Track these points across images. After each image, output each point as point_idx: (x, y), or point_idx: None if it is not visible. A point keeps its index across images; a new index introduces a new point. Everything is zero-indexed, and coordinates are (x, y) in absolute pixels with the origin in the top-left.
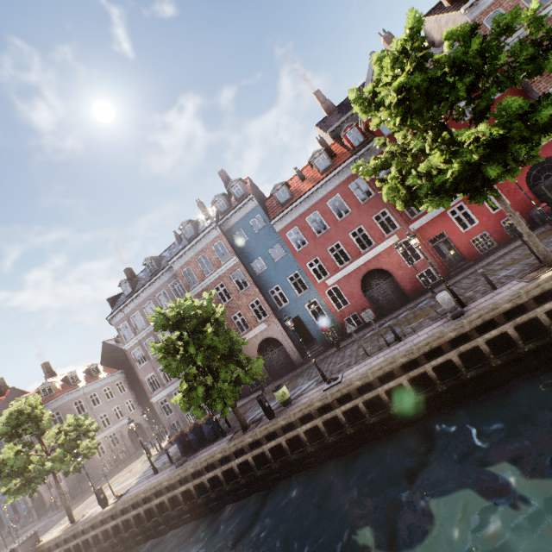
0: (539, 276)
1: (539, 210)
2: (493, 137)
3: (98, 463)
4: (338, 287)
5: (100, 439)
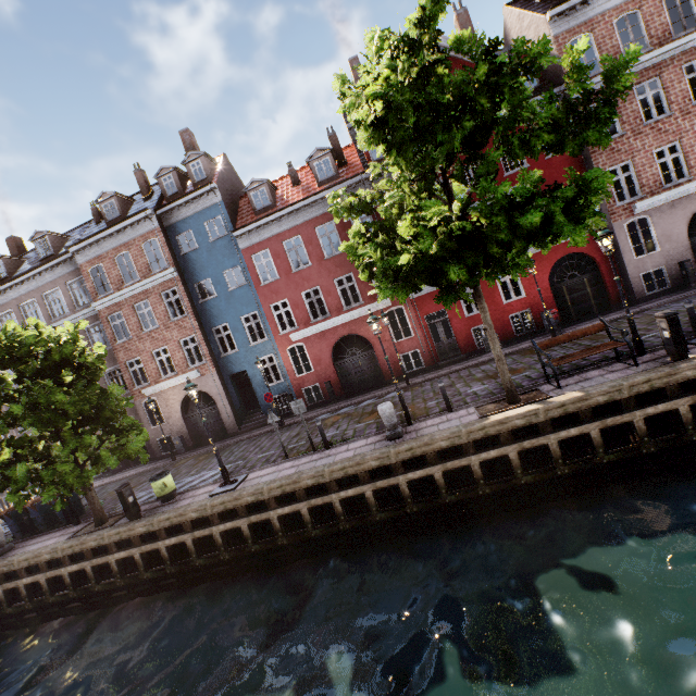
0: (492, 414)
1: (547, 316)
2: (466, 227)
3: None
4: (304, 346)
5: None
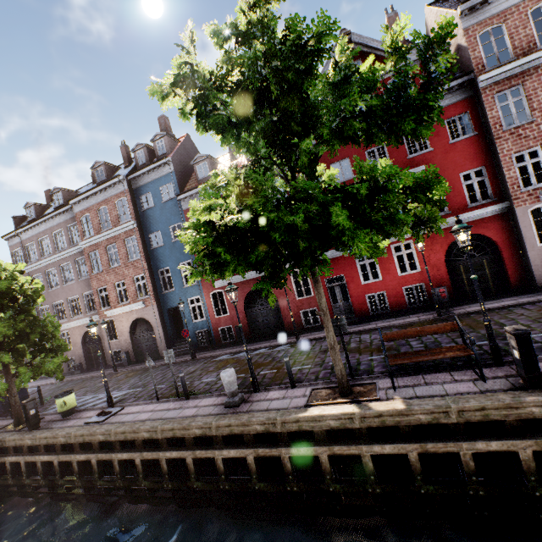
0: (316, 404)
1: (433, 294)
2: (241, 222)
3: None
4: (223, 293)
5: None
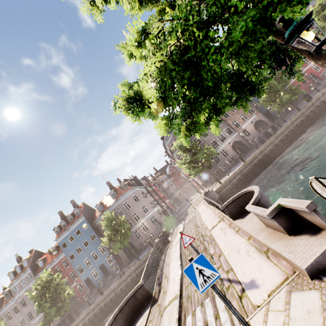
0: None
1: None
2: None
3: (162, 219)
4: None
5: (156, 210)
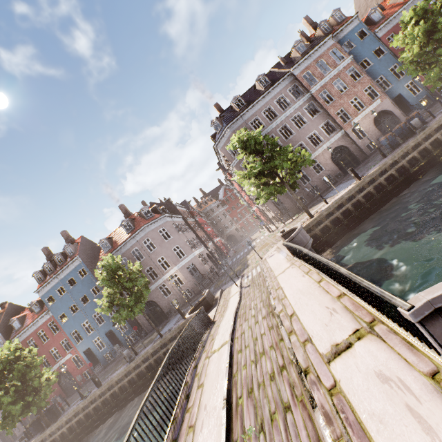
0: None
1: None
2: None
3: (206, 269)
4: None
5: (198, 254)
